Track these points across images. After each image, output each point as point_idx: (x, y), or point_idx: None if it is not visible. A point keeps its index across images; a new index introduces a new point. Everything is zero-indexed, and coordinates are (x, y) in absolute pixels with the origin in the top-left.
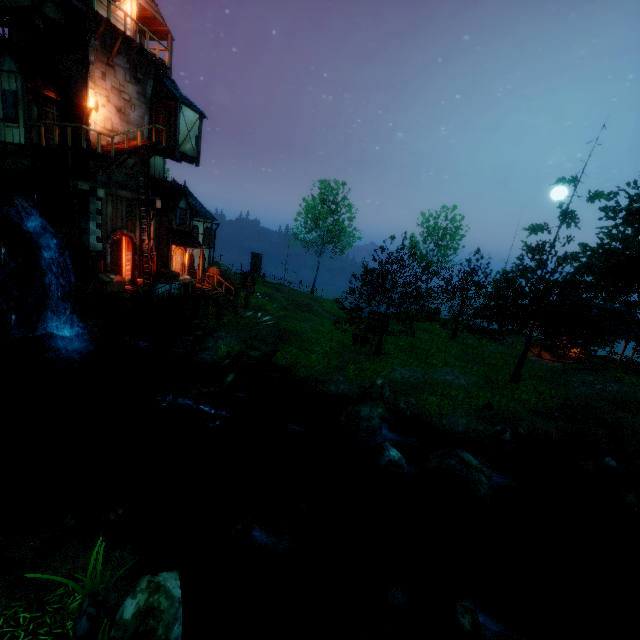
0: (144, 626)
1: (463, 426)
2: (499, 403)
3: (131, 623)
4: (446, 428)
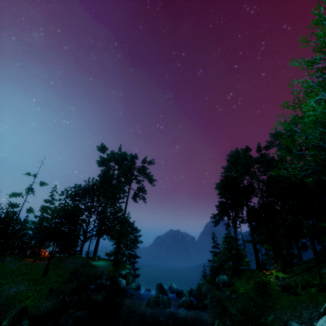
0: None
1: (50, 305)
2: (52, 286)
3: None
4: (46, 311)
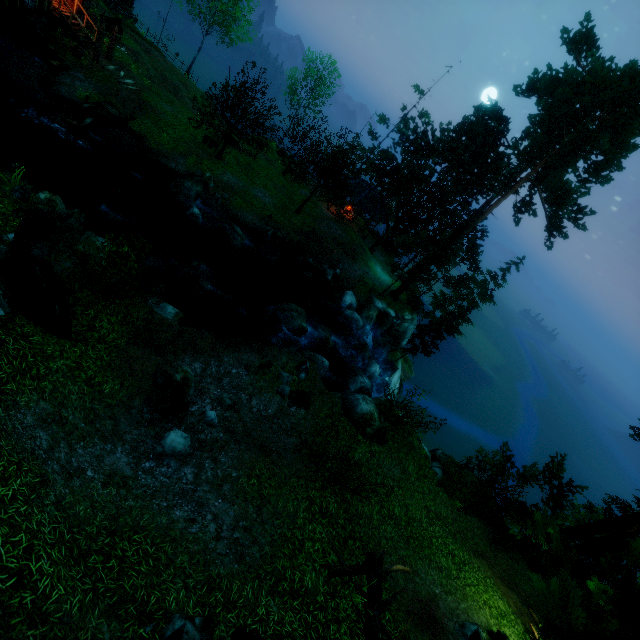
0: (51, 204)
1: (249, 220)
2: (278, 218)
3: (44, 200)
4: (238, 217)
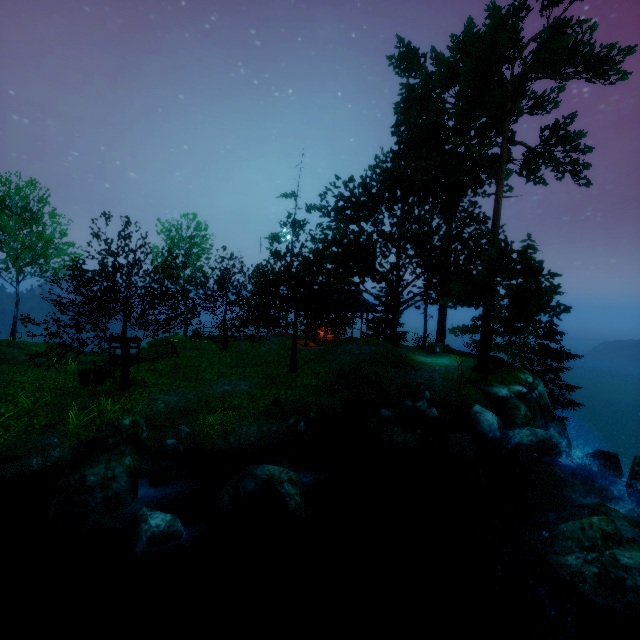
0: None
1: (255, 435)
2: (286, 395)
3: None
4: (236, 446)
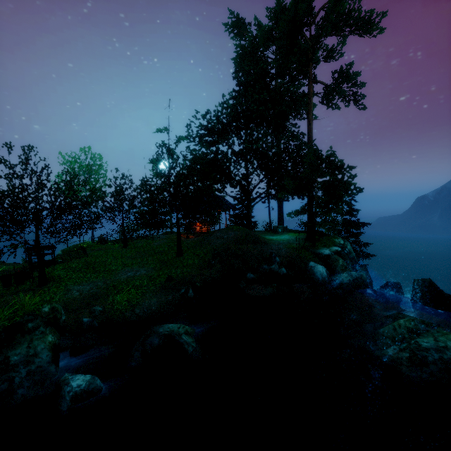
0: None
1: (155, 305)
2: (176, 273)
3: None
4: (141, 315)
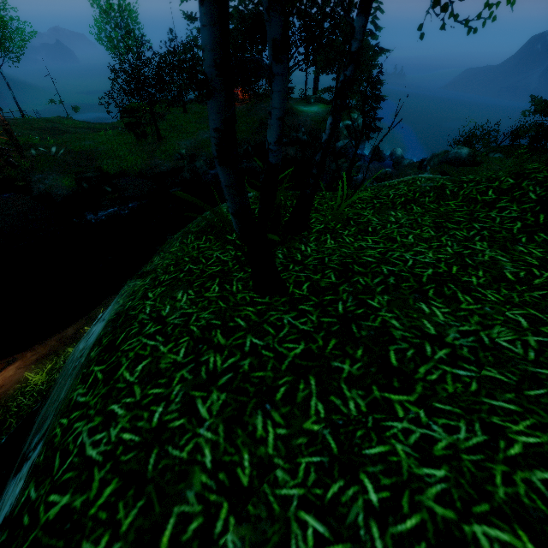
0: None
1: None
2: (238, 136)
3: None
4: None
